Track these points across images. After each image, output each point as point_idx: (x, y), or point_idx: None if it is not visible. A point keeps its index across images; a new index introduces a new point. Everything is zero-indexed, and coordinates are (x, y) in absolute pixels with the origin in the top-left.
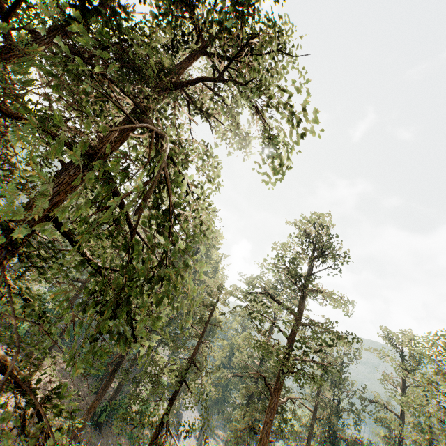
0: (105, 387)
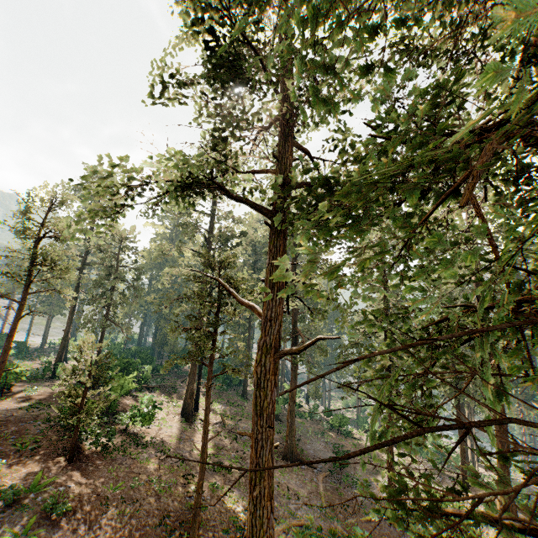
0: (294, 376)
